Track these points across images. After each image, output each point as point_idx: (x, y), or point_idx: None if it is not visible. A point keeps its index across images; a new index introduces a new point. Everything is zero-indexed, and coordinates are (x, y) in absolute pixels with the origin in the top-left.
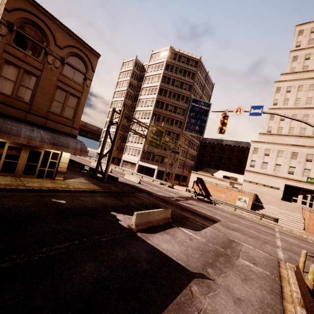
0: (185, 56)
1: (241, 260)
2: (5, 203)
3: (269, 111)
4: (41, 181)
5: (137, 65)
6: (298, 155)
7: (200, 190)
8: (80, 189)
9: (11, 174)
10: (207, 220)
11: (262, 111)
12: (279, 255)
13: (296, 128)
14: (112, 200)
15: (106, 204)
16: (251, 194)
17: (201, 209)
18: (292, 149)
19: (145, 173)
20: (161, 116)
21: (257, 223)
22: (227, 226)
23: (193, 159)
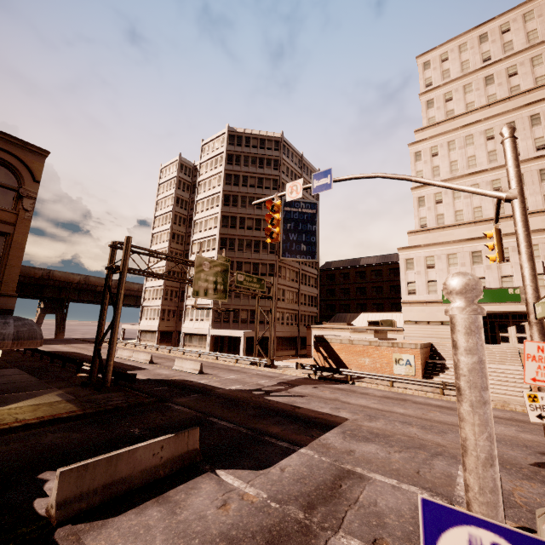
0: (256, 136)
1: (339, 541)
2: None
3: (413, 193)
4: None
5: (185, 167)
6: (482, 255)
7: (324, 359)
8: (13, 423)
9: None
10: (311, 427)
11: (332, 179)
12: (458, 488)
13: (465, 210)
14: (84, 434)
15: (54, 450)
16: (415, 345)
17: (313, 402)
18: (469, 247)
19: (229, 349)
20: (236, 240)
21: (433, 406)
22: (356, 432)
23: (313, 304)
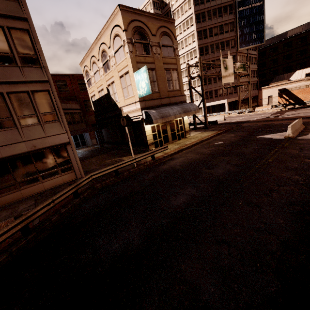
0: None
1: None
2: (204, 151)
3: None
4: (184, 140)
5: (155, 4)
6: None
7: (286, 100)
8: (210, 135)
9: (168, 143)
10: None
11: None
12: None
13: None
14: (239, 133)
15: (242, 135)
16: None
17: (309, 113)
18: None
19: (212, 112)
20: (208, 46)
21: None
22: None
23: (255, 75)
